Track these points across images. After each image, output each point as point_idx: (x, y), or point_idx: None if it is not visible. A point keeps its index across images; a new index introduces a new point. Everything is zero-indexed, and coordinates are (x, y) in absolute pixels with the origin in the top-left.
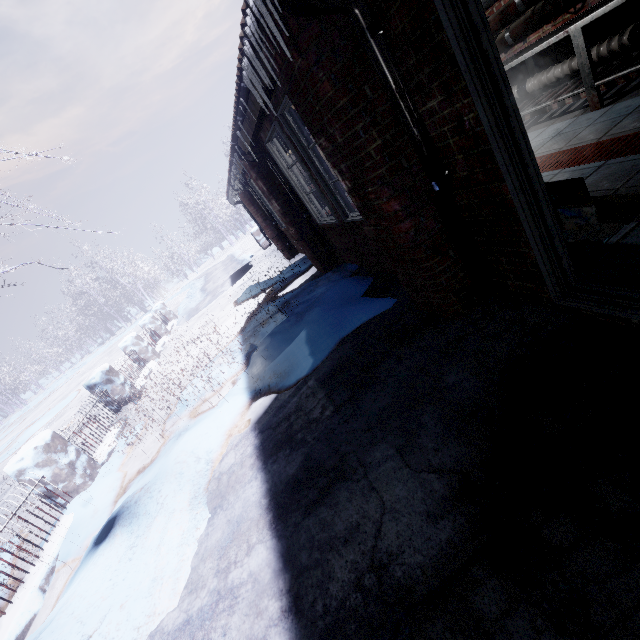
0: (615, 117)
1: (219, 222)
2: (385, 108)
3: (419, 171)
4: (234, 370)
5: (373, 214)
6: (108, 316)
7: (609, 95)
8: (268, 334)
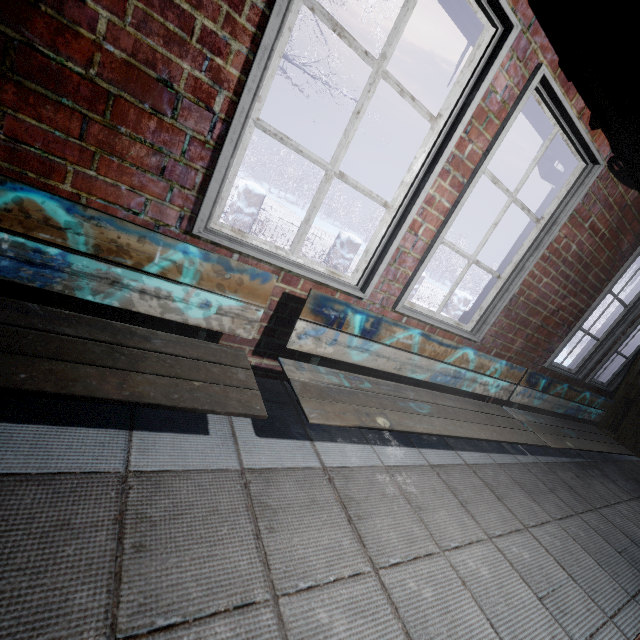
0: None
1: None
2: None
3: None
4: None
5: None
6: None
7: None
8: None
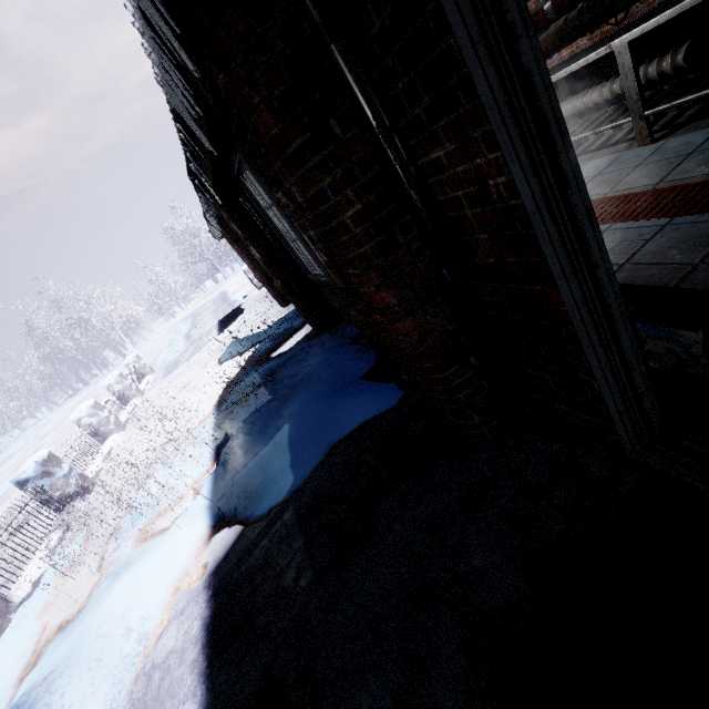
0: (672, 156)
1: (211, 252)
2: (366, 154)
3: (423, 248)
4: (200, 471)
5: (360, 300)
6: (80, 362)
7: (658, 126)
8: (245, 420)
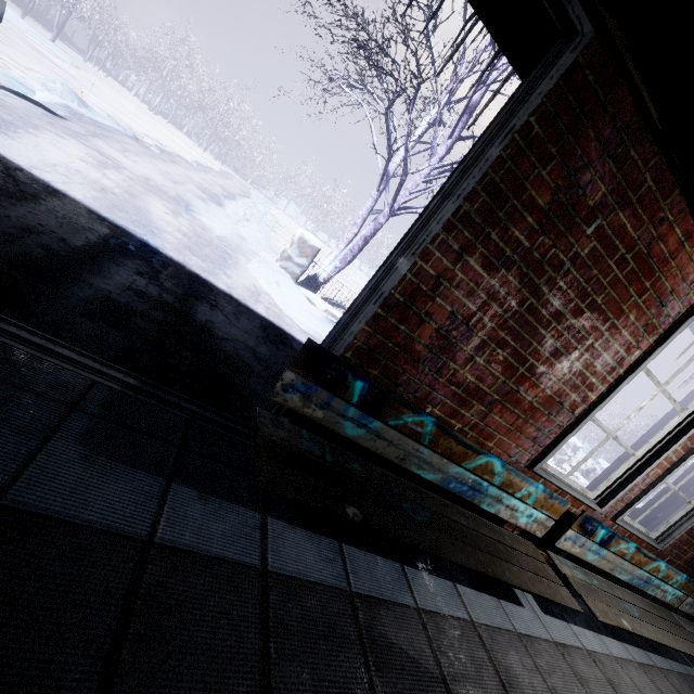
0: None
1: None
2: None
3: None
4: None
5: None
6: None
7: None
8: None
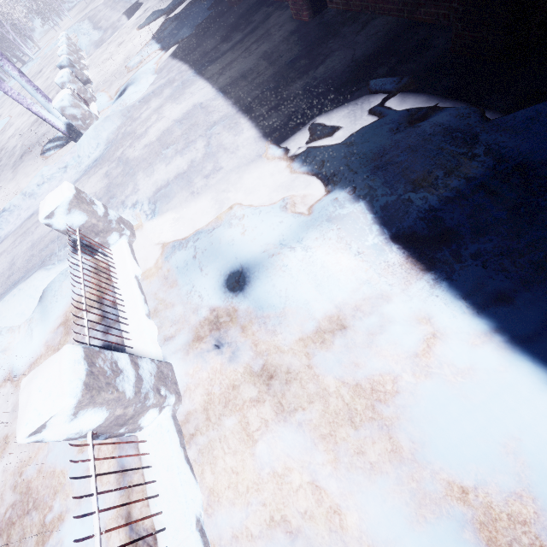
0: None
1: None
2: None
3: None
4: (154, 49)
5: None
6: None
7: None
8: (169, 30)
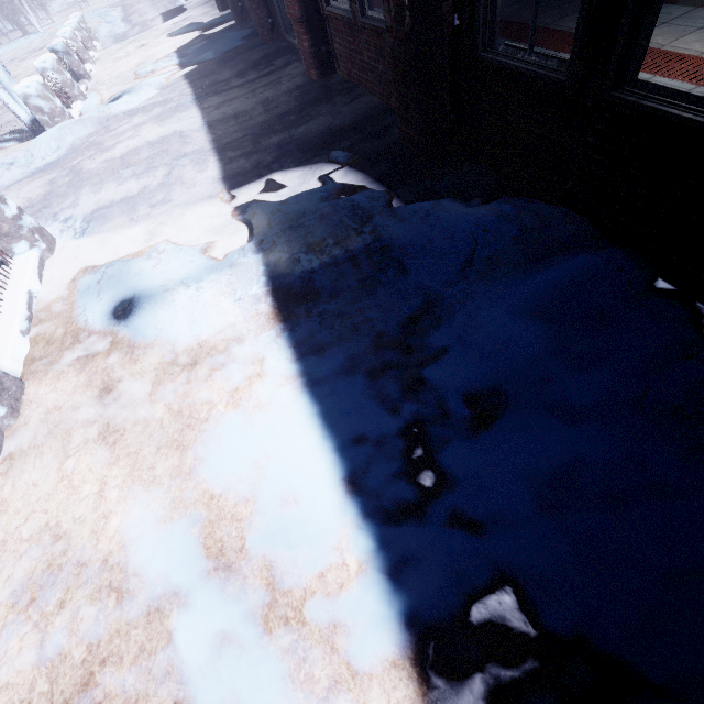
0: None
1: None
2: None
3: None
4: (172, 62)
5: None
6: None
7: None
8: (195, 48)
